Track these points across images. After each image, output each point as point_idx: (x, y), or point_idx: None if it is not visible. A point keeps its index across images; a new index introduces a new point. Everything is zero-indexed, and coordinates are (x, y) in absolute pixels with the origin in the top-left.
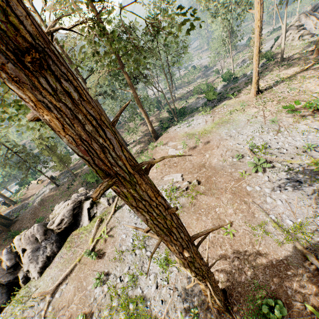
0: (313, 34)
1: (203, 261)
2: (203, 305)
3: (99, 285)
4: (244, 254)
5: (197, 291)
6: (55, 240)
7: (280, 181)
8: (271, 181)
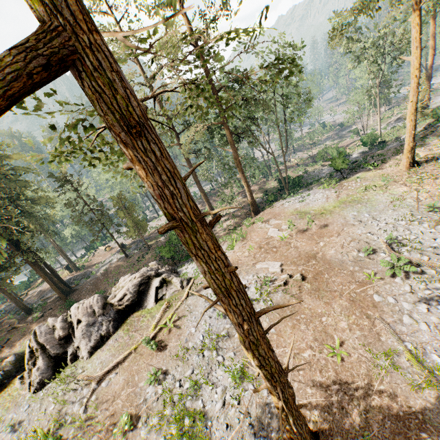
0: None
1: (274, 354)
2: None
3: (153, 383)
4: (354, 390)
5: (277, 425)
6: (113, 318)
7: (429, 296)
8: (415, 293)
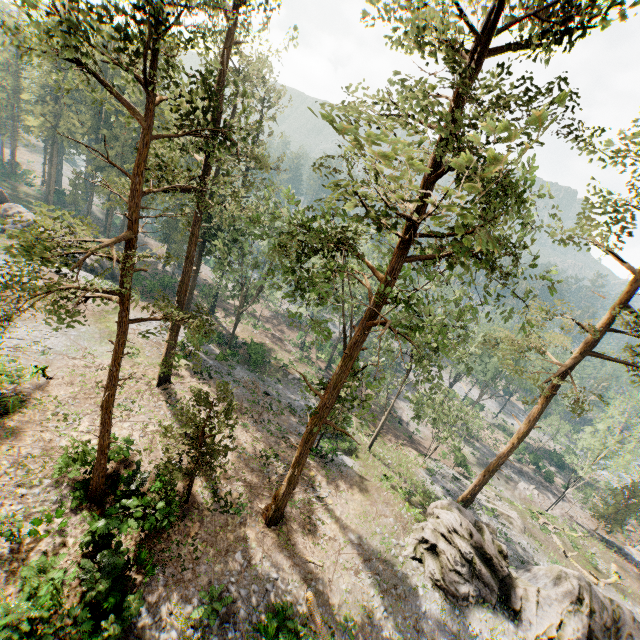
0: (455, 594)
1: None
2: None
3: None
4: None
5: None
6: None
7: None
8: None
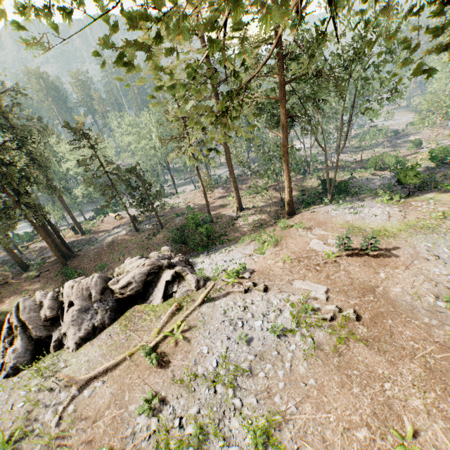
0: None
1: None
2: None
3: (146, 413)
4: None
5: None
6: (111, 308)
7: None
8: None
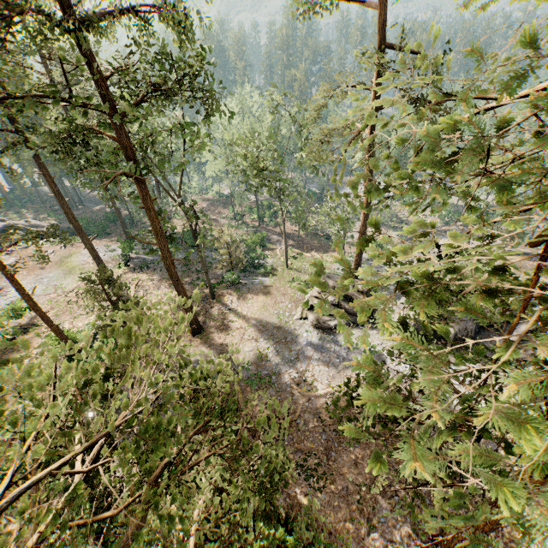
0: (329, 328)
1: None
2: None
3: None
4: None
5: None
6: None
7: None
8: None
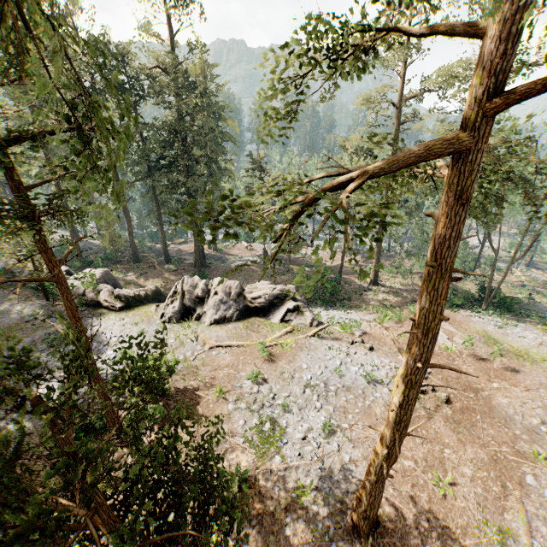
0: None
1: (412, 408)
2: (340, 504)
3: (253, 380)
4: (440, 526)
5: (344, 488)
6: (240, 310)
7: None
8: None
